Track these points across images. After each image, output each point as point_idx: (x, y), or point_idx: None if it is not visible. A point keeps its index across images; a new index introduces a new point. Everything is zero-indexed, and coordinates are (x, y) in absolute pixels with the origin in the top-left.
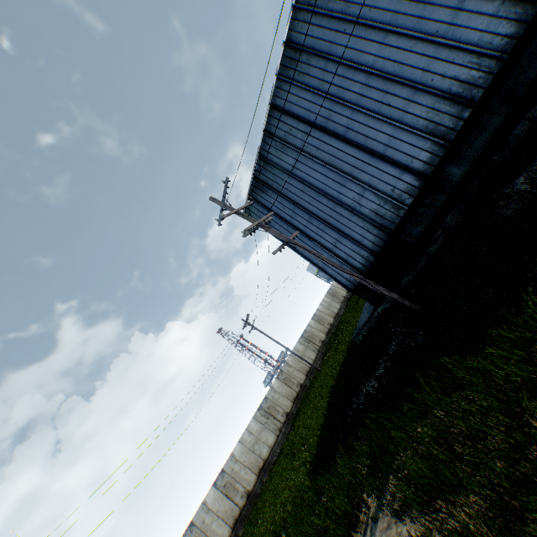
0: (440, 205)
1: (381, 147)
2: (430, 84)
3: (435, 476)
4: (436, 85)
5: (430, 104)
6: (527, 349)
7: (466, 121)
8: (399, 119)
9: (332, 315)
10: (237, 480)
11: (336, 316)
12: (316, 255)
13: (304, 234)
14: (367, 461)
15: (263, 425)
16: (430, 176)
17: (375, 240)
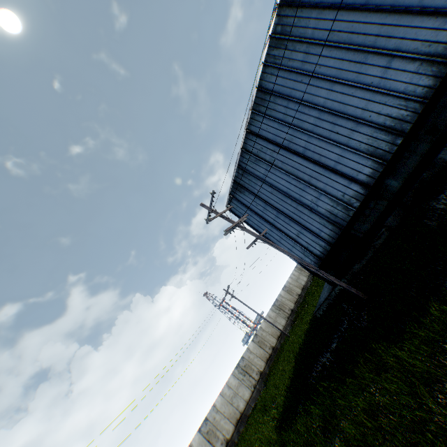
0: (383, 209)
1: (332, 163)
2: (368, 119)
3: (364, 439)
4: (373, 119)
5: (369, 133)
6: (431, 345)
7: (398, 146)
8: (346, 143)
9: (300, 286)
10: (217, 428)
11: (303, 288)
12: (280, 249)
13: (273, 226)
14: (319, 422)
15: (240, 381)
16: (373, 187)
17: (330, 233)
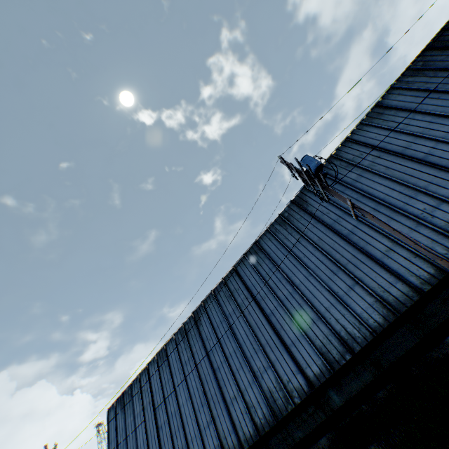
0: None
1: None
2: None
3: None
4: None
5: None
6: None
7: None
8: None
9: None
10: None
11: None
12: None
13: None
14: None
15: None
16: None
17: None
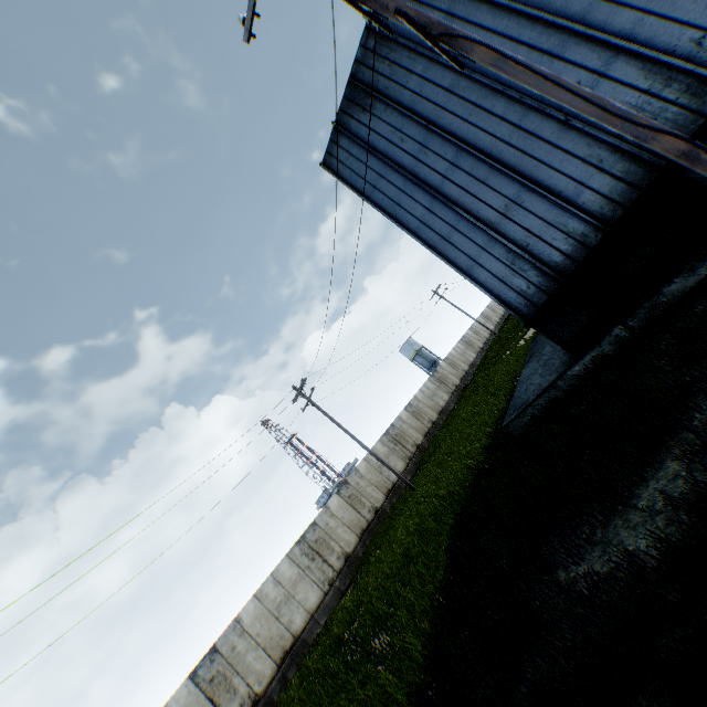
0: None
1: None
2: None
3: None
4: None
5: None
6: None
7: None
8: None
9: (436, 408)
10: (237, 670)
11: (441, 412)
12: (534, 70)
13: (439, 194)
14: None
15: (303, 572)
16: None
17: (613, 189)
